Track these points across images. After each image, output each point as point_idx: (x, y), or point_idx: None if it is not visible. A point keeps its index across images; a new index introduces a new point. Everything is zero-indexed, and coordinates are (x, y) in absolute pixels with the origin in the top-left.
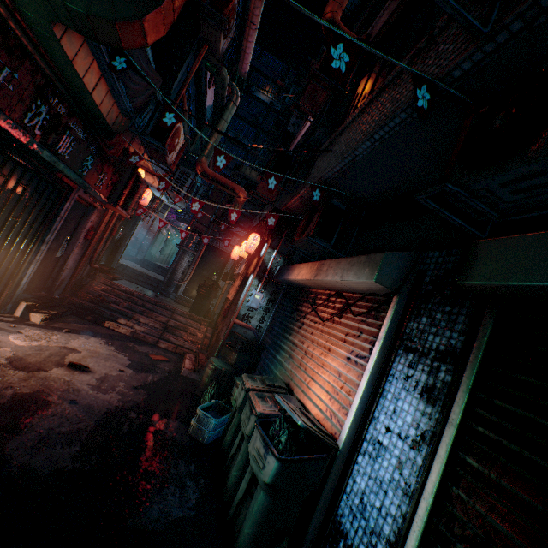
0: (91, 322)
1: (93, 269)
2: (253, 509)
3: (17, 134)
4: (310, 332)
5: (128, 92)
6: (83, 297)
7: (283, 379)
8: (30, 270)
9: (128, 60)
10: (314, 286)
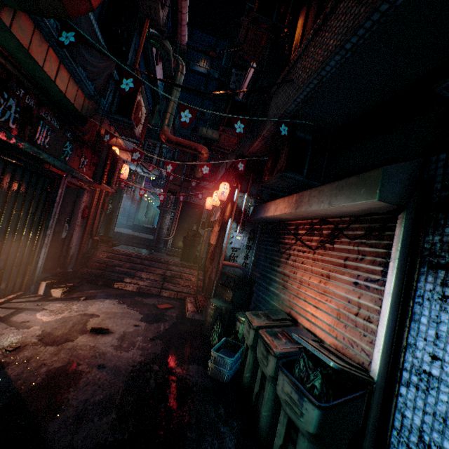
0: (102, 286)
1: (95, 241)
2: None
3: None
4: (300, 262)
5: (88, 74)
6: (92, 266)
7: (283, 309)
8: (42, 253)
9: (78, 34)
10: (293, 218)
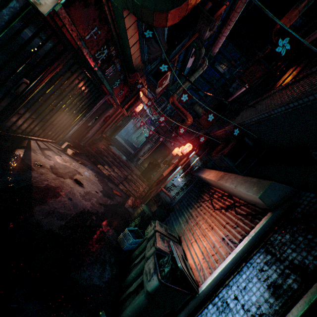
0: (92, 162)
1: (102, 136)
2: (135, 302)
3: (90, 60)
4: (203, 212)
5: (148, 50)
6: (93, 149)
7: (178, 233)
8: (75, 128)
9: (153, 33)
10: (215, 185)
